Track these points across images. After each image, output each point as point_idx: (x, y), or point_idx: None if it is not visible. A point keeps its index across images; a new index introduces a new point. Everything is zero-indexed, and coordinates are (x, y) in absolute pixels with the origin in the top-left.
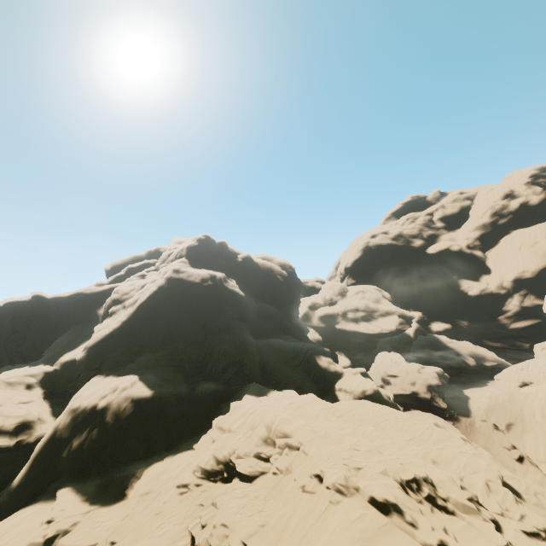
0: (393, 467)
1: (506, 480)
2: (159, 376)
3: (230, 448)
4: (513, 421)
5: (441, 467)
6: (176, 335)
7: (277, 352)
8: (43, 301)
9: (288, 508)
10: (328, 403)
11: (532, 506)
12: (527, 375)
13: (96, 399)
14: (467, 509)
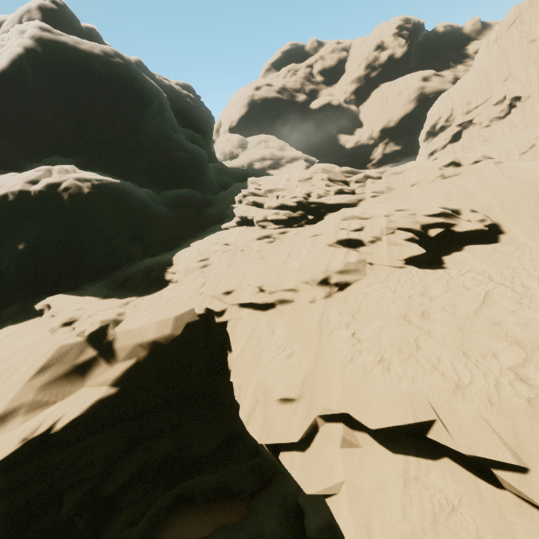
0: None
1: None
2: None
3: (302, 194)
4: None
5: None
6: (92, 136)
7: (226, 174)
8: None
9: (444, 189)
10: None
11: None
12: None
13: (20, 186)
14: None
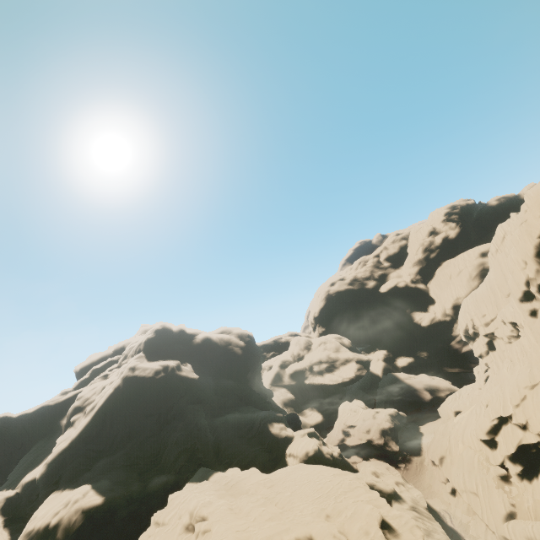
0: (280, 529)
1: (388, 520)
2: (112, 480)
3: None
4: (444, 454)
5: (332, 519)
6: (132, 433)
7: (232, 428)
8: (10, 421)
9: None
10: (263, 475)
11: (401, 539)
12: (458, 404)
13: (49, 518)
14: None
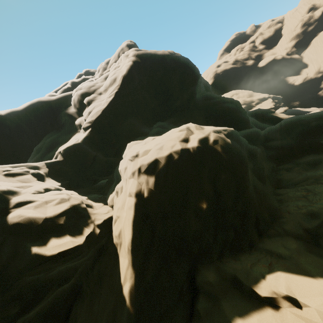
0: None
1: None
2: None
3: None
4: None
5: None
6: (171, 105)
7: None
8: None
9: None
10: None
11: None
12: None
13: (179, 145)
14: None
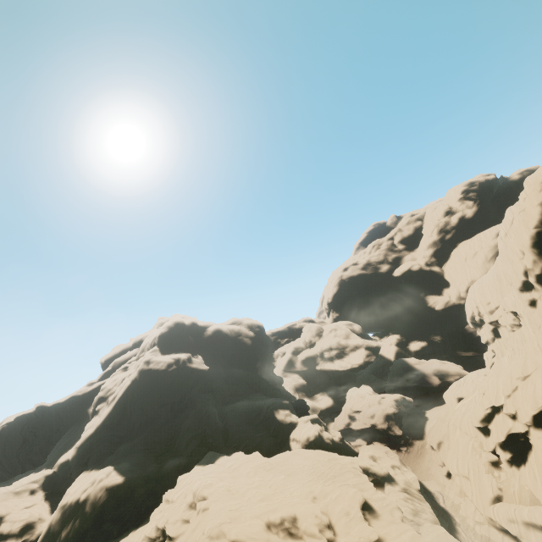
0: (268, 509)
1: (371, 502)
2: (132, 462)
3: (166, 516)
4: (442, 440)
5: (318, 501)
6: (149, 420)
7: (240, 415)
8: (46, 409)
9: None
10: (263, 459)
11: (379, 520)
12: (461, 391)
13: (79, 494)
14: (311, 532)
